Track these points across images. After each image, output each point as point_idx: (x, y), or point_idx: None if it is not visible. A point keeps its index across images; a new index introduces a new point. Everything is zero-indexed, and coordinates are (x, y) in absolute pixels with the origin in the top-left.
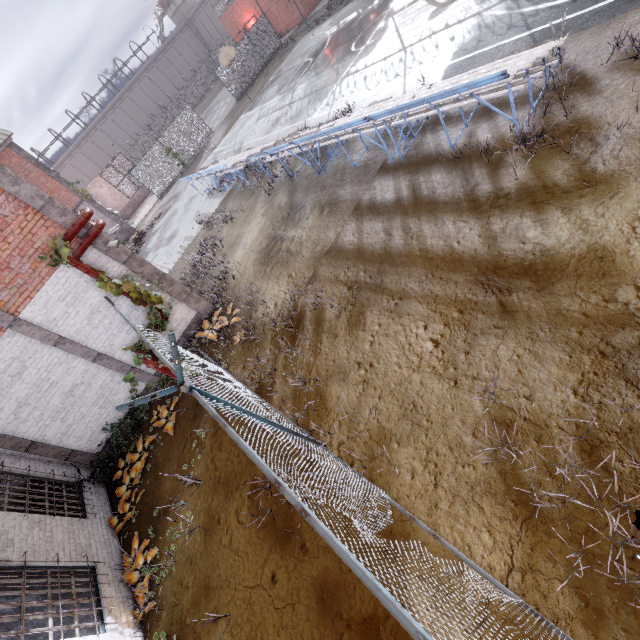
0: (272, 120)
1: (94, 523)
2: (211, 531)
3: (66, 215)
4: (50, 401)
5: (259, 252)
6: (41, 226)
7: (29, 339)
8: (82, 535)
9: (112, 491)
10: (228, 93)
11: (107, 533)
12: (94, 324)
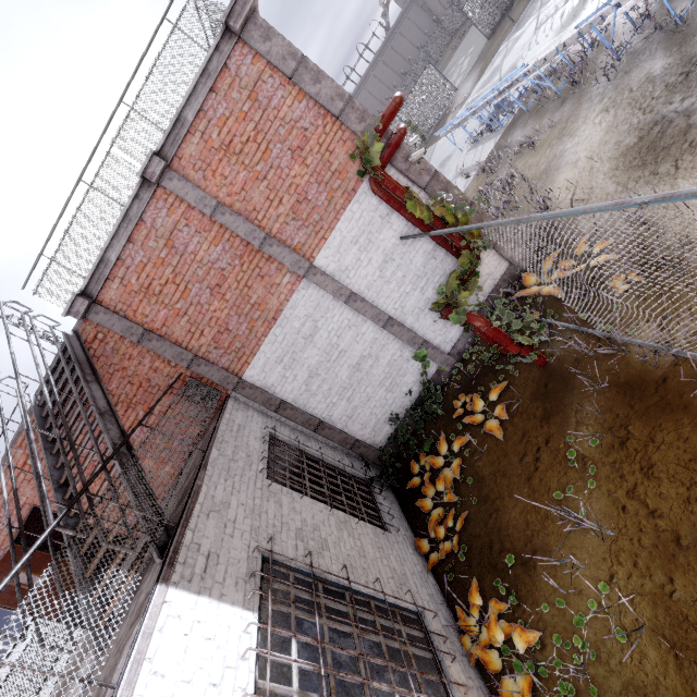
0: (571, 8)
1: (398, 541)
2: (696, 654)
3: (365, 120)
4: (338, 374)
5: (620, 155)
6: (338, 140)
7: (321, 293)
8: (392, 556)
9: (405, 501)
10: (468, 45)
11: (417, 561)
12: (386, 277)
